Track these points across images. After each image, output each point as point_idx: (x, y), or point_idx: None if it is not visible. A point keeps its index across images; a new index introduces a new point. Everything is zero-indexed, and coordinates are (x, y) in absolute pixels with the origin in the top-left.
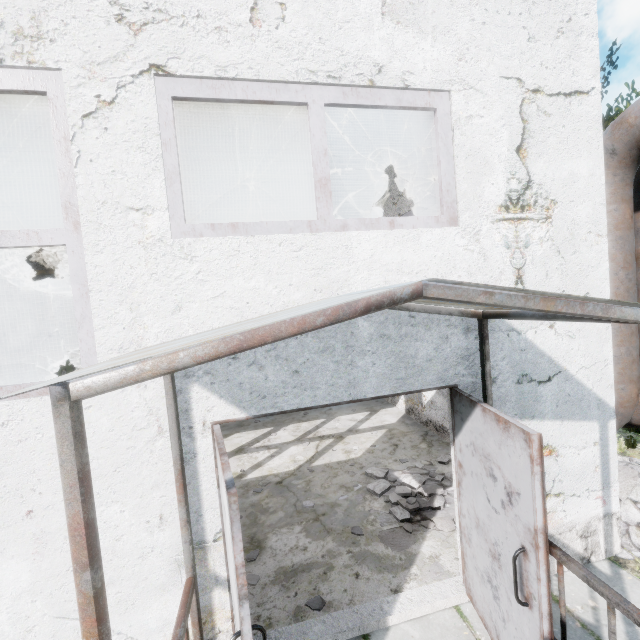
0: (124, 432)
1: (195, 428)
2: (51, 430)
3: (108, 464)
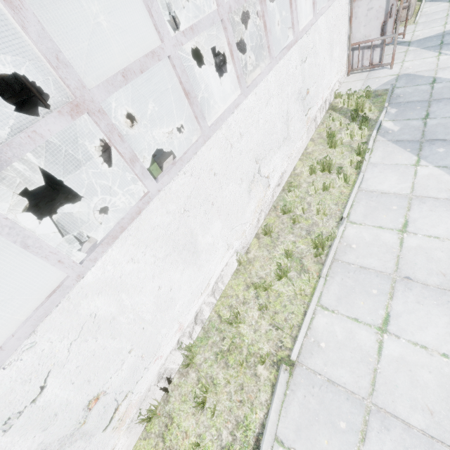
0: (345, 5)
1: (349, 2)
2: (341, 6)
3: (344, 16)
